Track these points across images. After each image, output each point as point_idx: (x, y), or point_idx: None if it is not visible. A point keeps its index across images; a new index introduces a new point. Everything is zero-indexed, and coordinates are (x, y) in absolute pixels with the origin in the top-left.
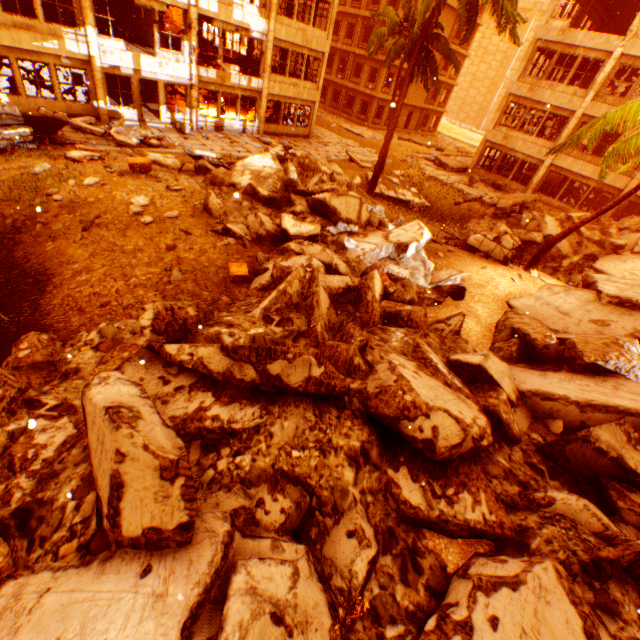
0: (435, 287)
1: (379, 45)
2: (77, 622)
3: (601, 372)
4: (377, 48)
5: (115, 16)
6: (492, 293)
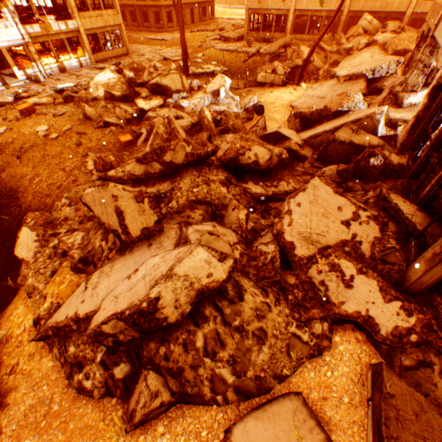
0: (244, 110)
1: None
2: (132, 264)
3: (342, 114)
4: None
5: None
6: (280, 104)
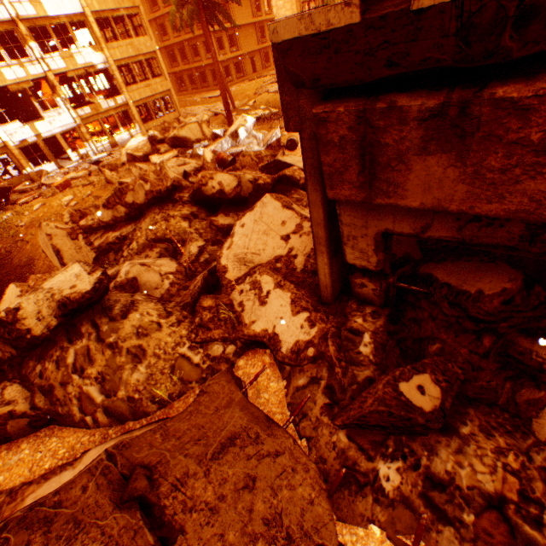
0: (267, 147)
1: (180, 21)
2: None
3: None
4: (180, 24)
5: (10, 113)
6: None
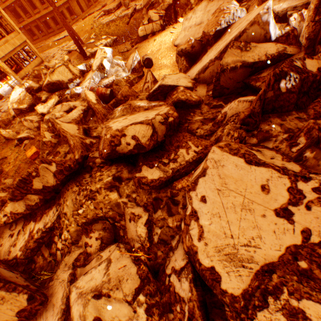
0: (132, 71)
1: None
2: None
3: (223, 33)
4: None
5: None
6: (165, 48)
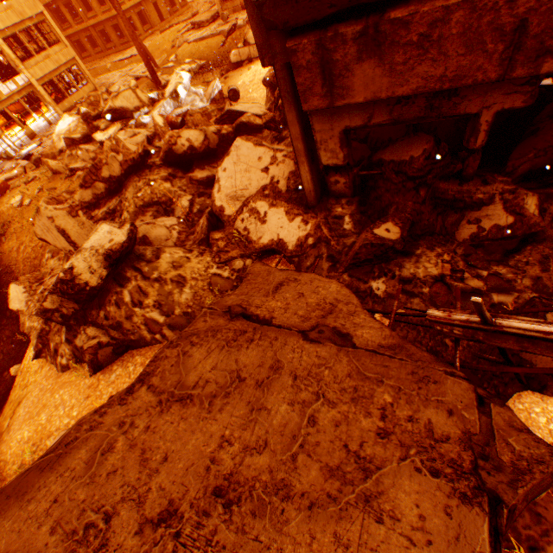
0: (211, 102)
1: None
2: None
3: None
4: None
5: None
6: (259, 79)
